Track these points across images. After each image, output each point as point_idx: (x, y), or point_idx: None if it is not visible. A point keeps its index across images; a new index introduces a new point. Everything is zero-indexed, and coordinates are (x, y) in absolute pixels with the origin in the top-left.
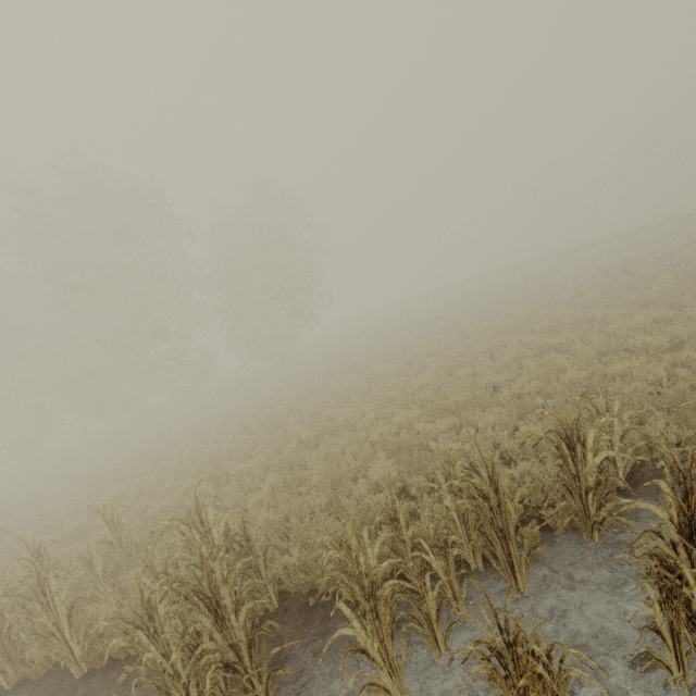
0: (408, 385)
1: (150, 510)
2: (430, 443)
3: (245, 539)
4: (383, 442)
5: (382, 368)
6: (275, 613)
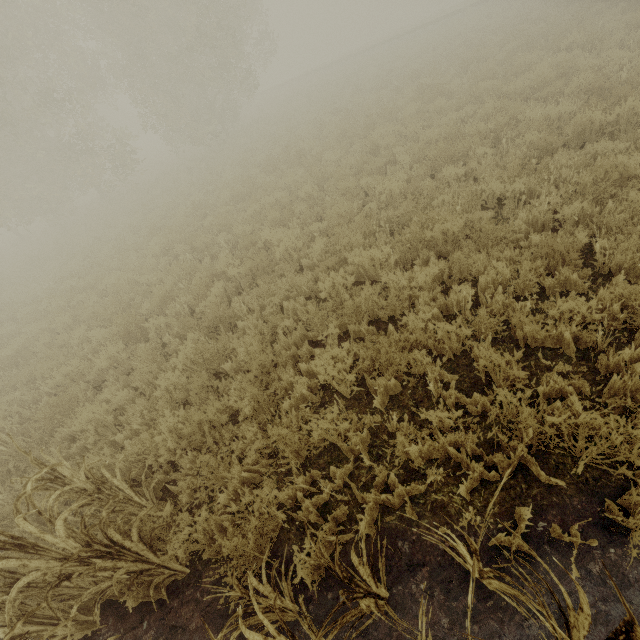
0: (371, 192)
1: (50, 382)
2: (404, 311)
3: (106, 537)
4: (335, 296)
5: (337, 158)
6: (186, 583)
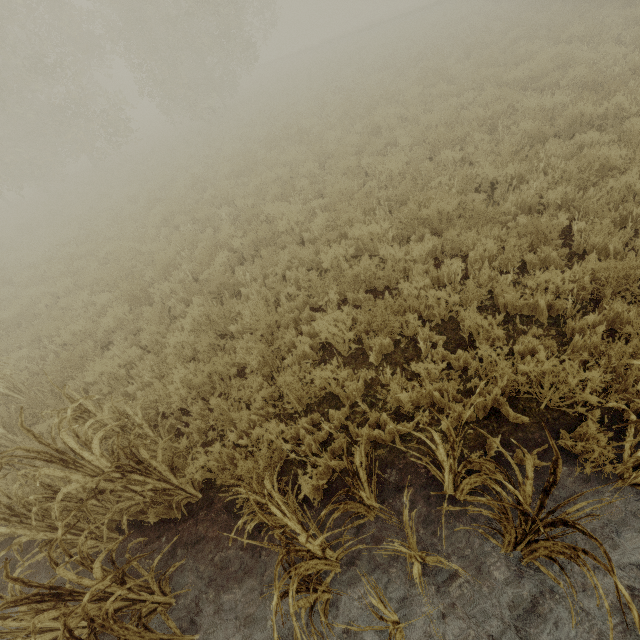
0: (372, 172)
1: (58, 339)
2: (399, 281)
3: (136, 457)
4: (335, 267)
5: (338, 138)
6: (199, 506)
